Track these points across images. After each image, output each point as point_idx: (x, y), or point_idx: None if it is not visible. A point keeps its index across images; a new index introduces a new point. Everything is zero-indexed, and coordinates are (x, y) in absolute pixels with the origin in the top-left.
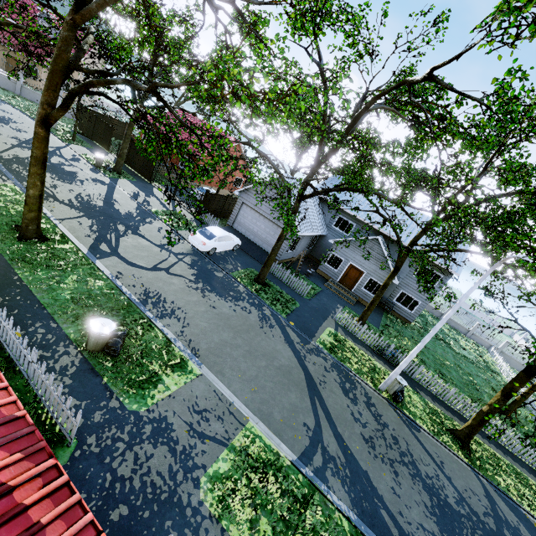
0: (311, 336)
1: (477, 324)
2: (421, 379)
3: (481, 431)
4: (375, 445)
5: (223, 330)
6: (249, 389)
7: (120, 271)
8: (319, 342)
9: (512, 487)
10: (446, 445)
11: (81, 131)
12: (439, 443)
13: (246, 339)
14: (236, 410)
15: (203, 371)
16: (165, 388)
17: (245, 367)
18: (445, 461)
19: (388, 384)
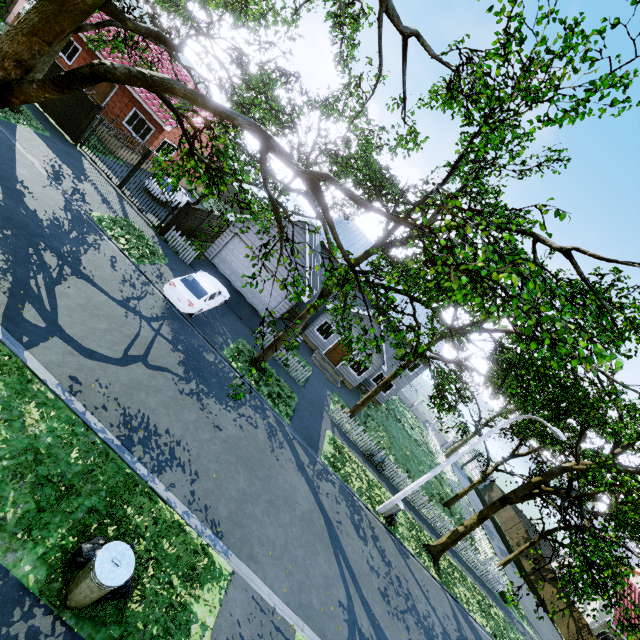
0: (316, 449)
1: (422, 400)
2: (401, 486)
3: (439, 535)
4: (390, 599)
5: (237, 471)
6: (285, 571)
7: (74, 375)
8: (324, 457)
9: (462, 593)
10: (426, 567)
11: None
12: (421, 566)
13: (263, 479)
14: (281, 620)
15: (233, 563)
16: (200, 629)
17: (273, 532)
18: (428, 589)
19: (387, 508)
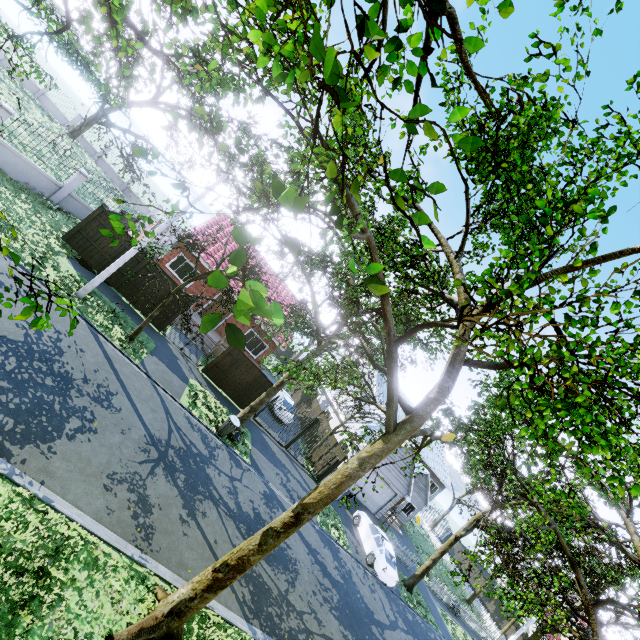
0: None
1: None
2: (466, 620)
3: None
4: None
5: None
6: None
7: None
8: None
9: None
10: None
11: (74, 251)
12: None
13: None
14: None
15: None
16: None
17: None
18: None
19: None
